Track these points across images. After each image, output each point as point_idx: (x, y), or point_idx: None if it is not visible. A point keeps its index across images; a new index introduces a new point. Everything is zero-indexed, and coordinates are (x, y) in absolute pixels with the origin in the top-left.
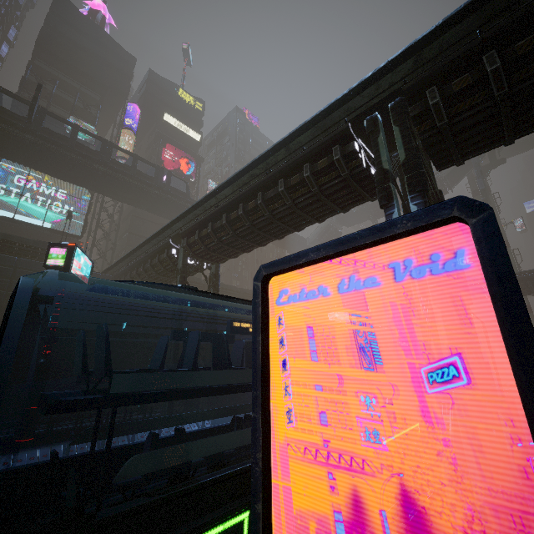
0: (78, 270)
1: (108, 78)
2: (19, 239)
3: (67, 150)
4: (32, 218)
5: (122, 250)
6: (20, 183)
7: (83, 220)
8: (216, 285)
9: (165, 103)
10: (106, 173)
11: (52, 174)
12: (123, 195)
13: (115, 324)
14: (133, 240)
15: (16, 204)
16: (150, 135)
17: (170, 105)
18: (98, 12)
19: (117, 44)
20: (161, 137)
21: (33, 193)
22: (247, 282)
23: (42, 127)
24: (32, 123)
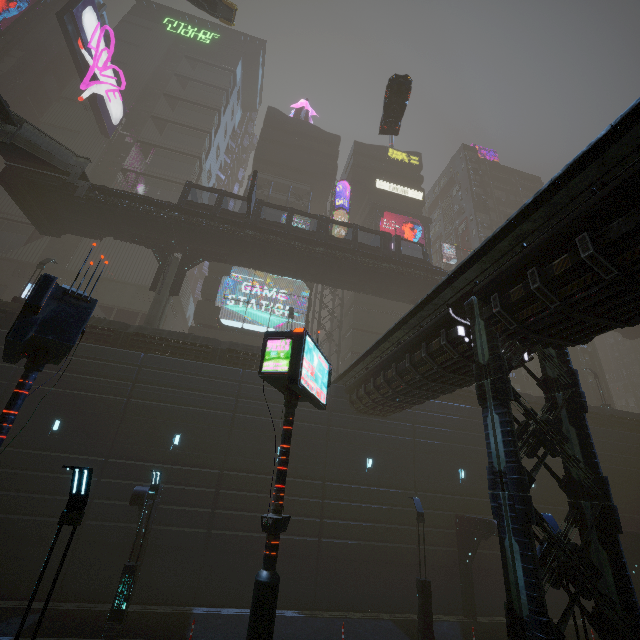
0: (311, 379)
1: (316, 164)
2: (244, 346)
3: (283, 238)
4: (257, 325)
5: (347, 352)
6: (246, 291)
7: (304, 320)
8: (574, 396)
9: (375, 170)
10: (324, 254)
11: (272, 272)
12: (345, 279)
13: (356, 460)
14: (358, 338)
15: (244, 312)
16: (362, 212)
17: (381, 170)
18: (301, 111)
19: (320, 130)
20: (376, 207)
21: (258, 298)
22: (530, 385)
23: (260, 219)
24: (251, 217)
